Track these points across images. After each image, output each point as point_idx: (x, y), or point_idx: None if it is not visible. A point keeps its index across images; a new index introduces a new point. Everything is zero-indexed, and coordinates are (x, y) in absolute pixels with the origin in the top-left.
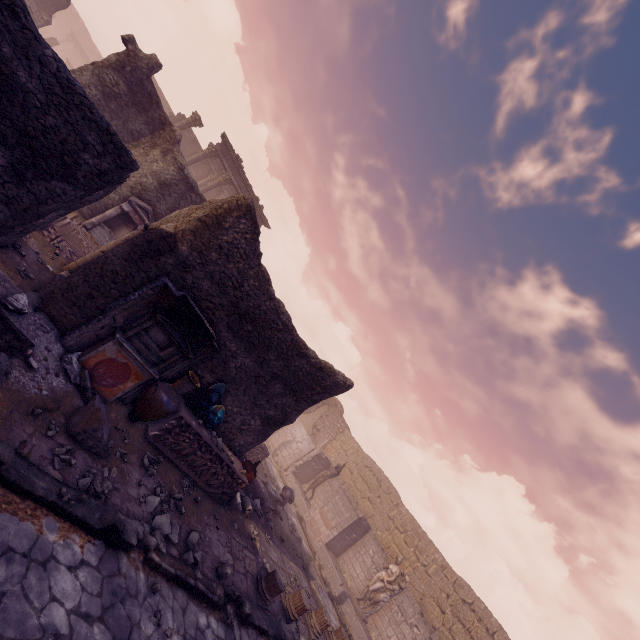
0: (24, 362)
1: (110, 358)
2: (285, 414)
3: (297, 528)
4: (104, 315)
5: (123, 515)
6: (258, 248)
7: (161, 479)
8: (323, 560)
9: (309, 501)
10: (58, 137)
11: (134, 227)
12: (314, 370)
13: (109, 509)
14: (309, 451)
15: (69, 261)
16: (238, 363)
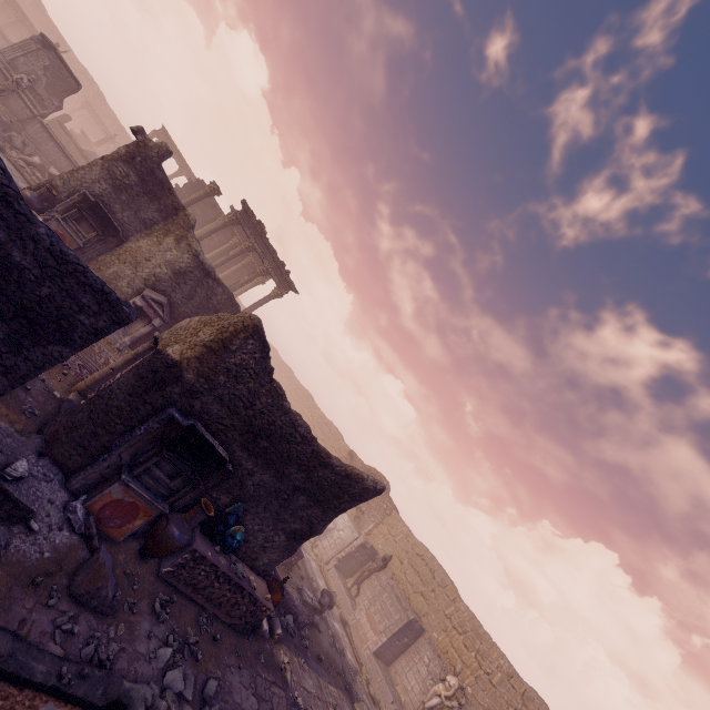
0: (25, 526)
1: (116, 499)
2: (312, 526)
3: (340, 636)
4: (109, 454)
5: (130, 682)
6: (268, 365)
7: (175, 623)
8: (371, 672)
9: (355, 599)
10: (54, 304)
11: (149, 320)
12: (340, 478)
13: (113, 680)
14: (352, 540)
15: (78, 378)
16: (256, 480)
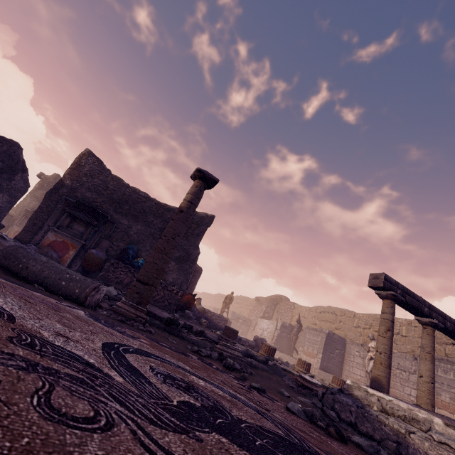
0: (0, 237)
1: (53, 241)
2: (186, 251)
3: None
4: (43, 226)
5: None
6: (105, 167)
7: None
8: (325, 379)
9: None
10: None
11: None
12: None
13: None
14: (275, 327)
15: None
16: (135, 230)
